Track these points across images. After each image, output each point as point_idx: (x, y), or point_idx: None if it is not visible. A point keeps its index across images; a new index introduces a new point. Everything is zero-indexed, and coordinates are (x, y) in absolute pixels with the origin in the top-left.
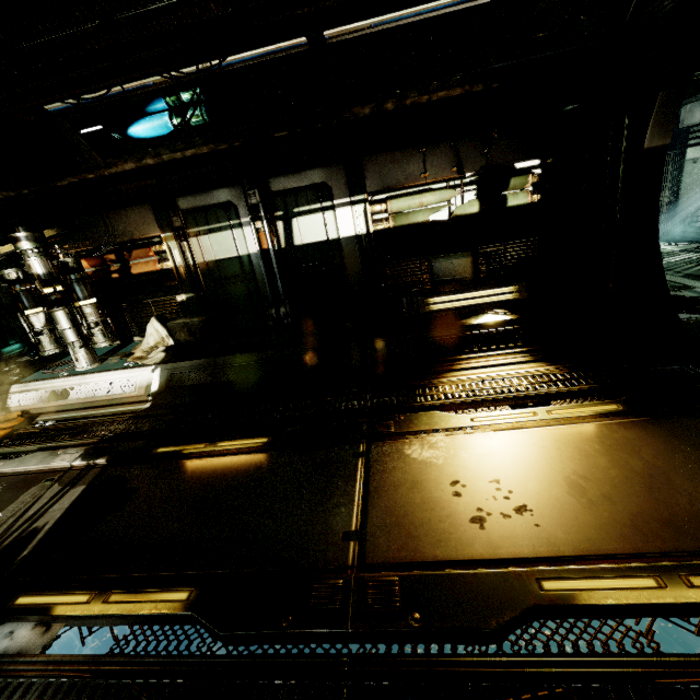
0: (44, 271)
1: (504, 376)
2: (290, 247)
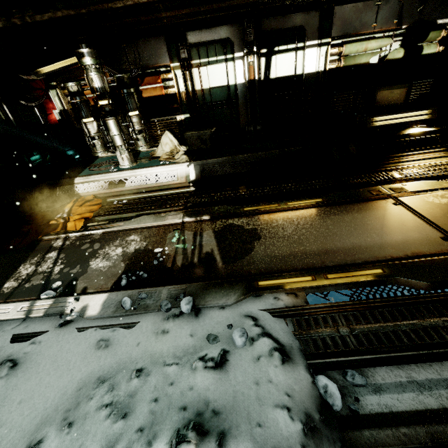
0: (102, 85)
1: (447, 162)
2: (266, 79)
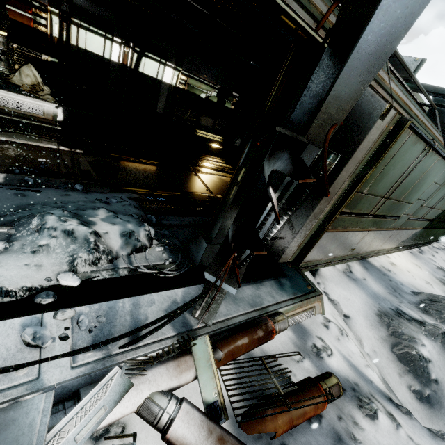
0: None
1: (222, 165)
2: (136, 70)
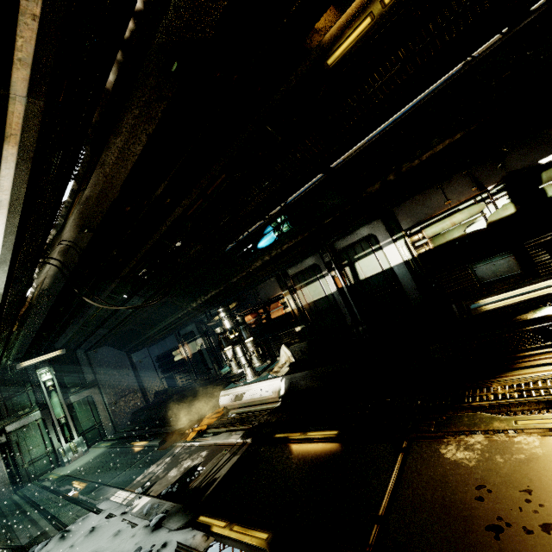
0: (230, 326)
1: None
2: (357, 282)
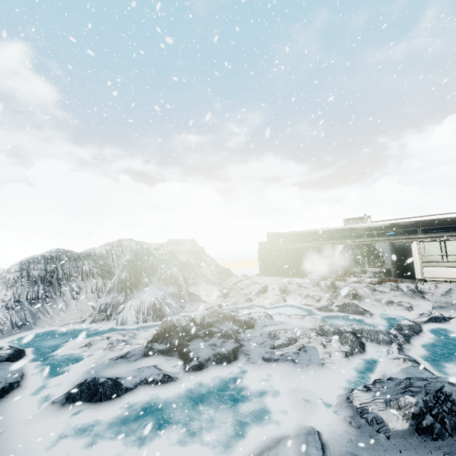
0: (366, 251)
1: None
2: None
